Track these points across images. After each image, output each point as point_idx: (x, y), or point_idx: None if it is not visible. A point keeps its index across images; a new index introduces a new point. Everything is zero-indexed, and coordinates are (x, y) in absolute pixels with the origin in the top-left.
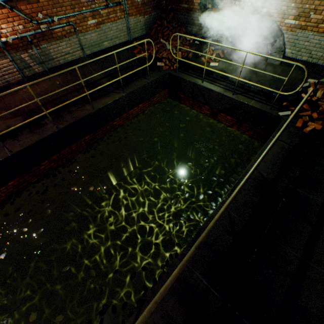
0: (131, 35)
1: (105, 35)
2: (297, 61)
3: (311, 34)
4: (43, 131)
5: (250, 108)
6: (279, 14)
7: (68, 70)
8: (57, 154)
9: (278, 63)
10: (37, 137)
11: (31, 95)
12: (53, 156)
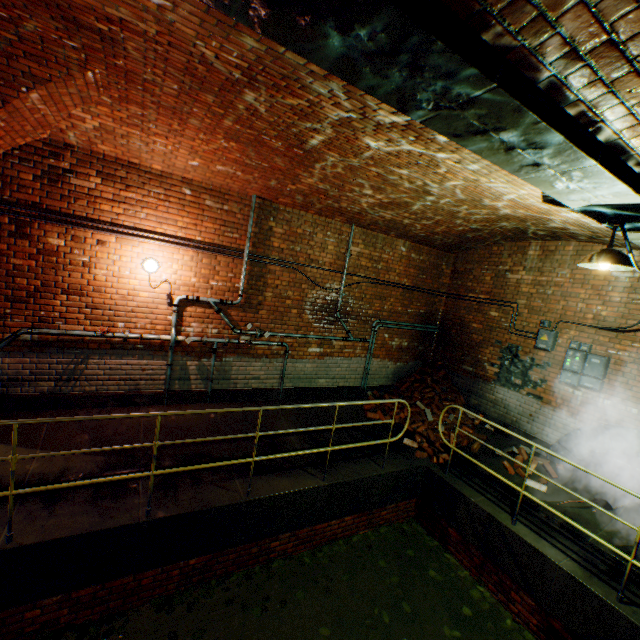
0: (367, 380)
1: (326, 370)
2: None
3: None
4: (116, 508)
5: None
6: None
7: (245, 408)
8: (99, 582)
9: None
10: (92, 519)
11: (155, 421)
12: (85, 586)
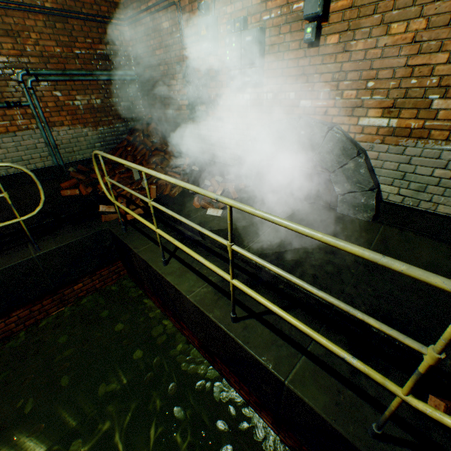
0: (61, 156)
1: None
2: (425, 215)
3: (447, 147)
4: None
5: (293, 397)
6: (342, 107)
7: None
8: None
9: (368, 216)
10: None
11: None
12: None
